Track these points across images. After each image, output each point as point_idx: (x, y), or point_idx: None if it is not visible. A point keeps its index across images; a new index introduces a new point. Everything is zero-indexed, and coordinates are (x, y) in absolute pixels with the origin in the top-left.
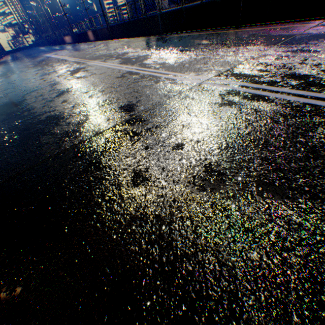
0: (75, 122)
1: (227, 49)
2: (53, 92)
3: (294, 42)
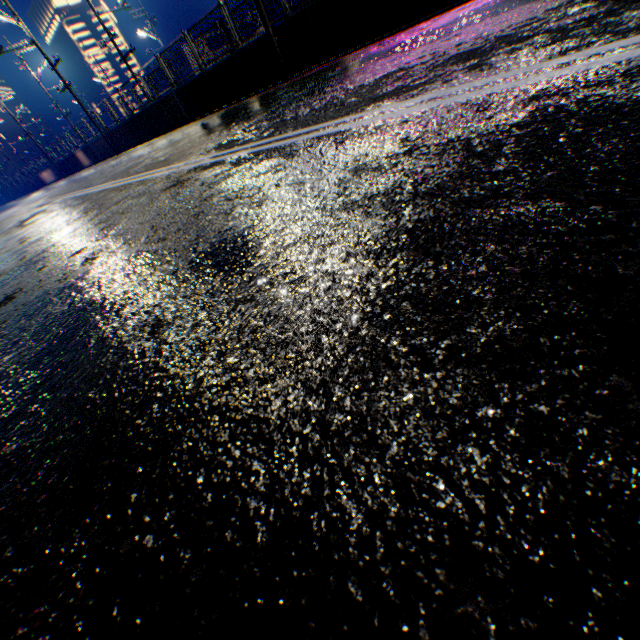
0: None
1: (248, 115)
2: None
3: (326, 80)
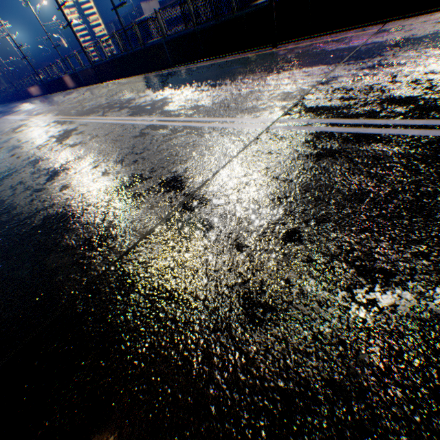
0: (97, 219)
1: (277, 75)
2: (38, 175)
3: (363, 55)
